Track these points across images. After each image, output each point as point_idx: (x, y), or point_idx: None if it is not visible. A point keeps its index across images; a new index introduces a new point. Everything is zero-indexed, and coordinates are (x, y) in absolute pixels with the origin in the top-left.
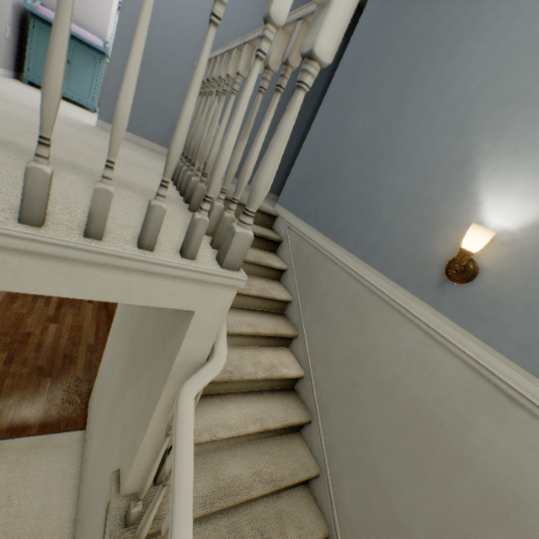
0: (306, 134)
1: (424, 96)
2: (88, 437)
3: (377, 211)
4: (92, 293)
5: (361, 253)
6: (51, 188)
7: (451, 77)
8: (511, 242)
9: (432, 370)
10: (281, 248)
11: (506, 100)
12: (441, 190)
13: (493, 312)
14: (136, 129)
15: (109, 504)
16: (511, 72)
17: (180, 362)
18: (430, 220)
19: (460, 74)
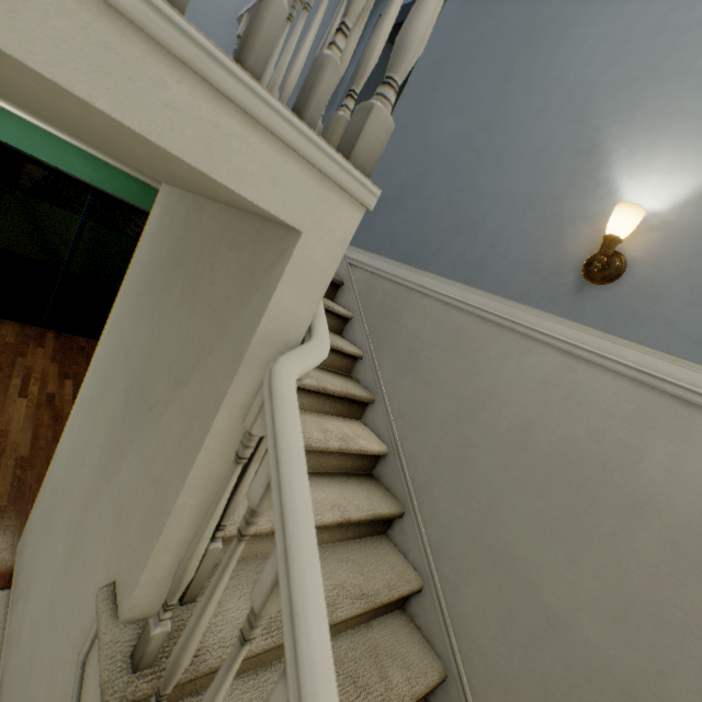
0: None
1: (530, 88)
2: (16, 597)
3: (481, 223)
4: (149, 123)
5: (463, 275)
6: None
7: (562, 64)
8: (663, 225)
9: (580, 397)
10: (342, 292)
11: (632, 79)
12: (565, 184)
13: (652, 309)
14: None
15: (86, 658)
16: (634, 50)
17: (264, 335)
18: (555, 219)
19: (572, 60)
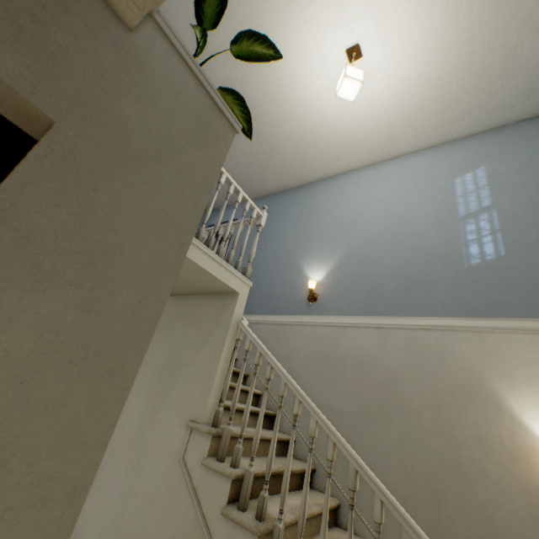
0: None
1: (275, 251)
2: None
3: (272, 293)
4: (218, 275)
5: (272, 312)
6: None
7: (282, 244)
8: (322, 283)
9: (320, 337)
10: None
11: (302, 248)
12: (294, 277)
13: (328, 305)
14: None
15: (184, 456)
16: (300, 241)
17: (234, 318)
18: (295, 287)
19: (284, 243)
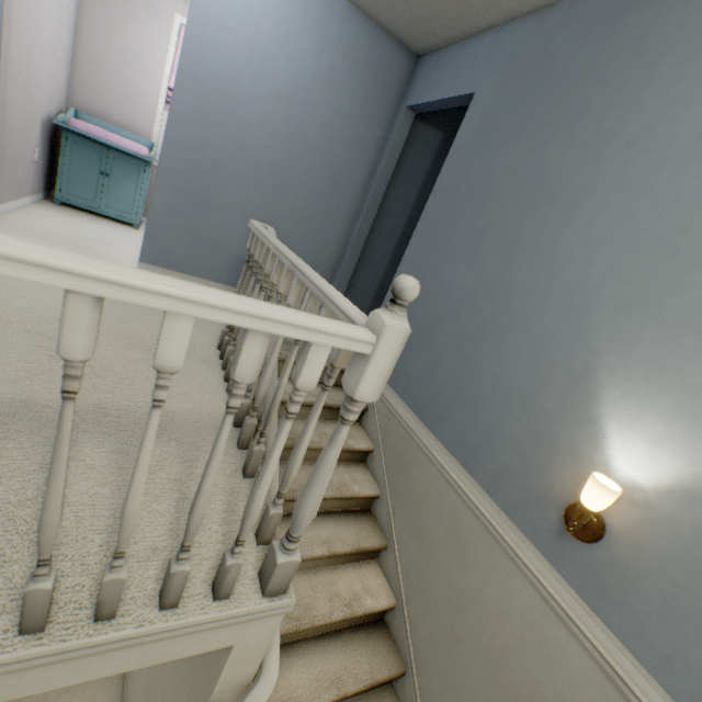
0: (399, 247)
1: (534, 266)
2: None
3: (481, 406)
4: (106, 670)
5: (462, 456)
6: (66, 503)
7: (566, 250)
8: (644, 504)
9: (551, 651)
10: (367, 417)
11: (633, 304)
12: (557, 402)
13: (624, 595)
14: (185, 267)
15: None
16: (638, 267)
17: (220, 690)
18: (545, 439)
19: (576, 250)
